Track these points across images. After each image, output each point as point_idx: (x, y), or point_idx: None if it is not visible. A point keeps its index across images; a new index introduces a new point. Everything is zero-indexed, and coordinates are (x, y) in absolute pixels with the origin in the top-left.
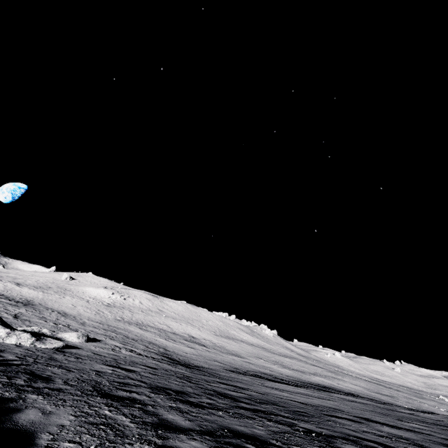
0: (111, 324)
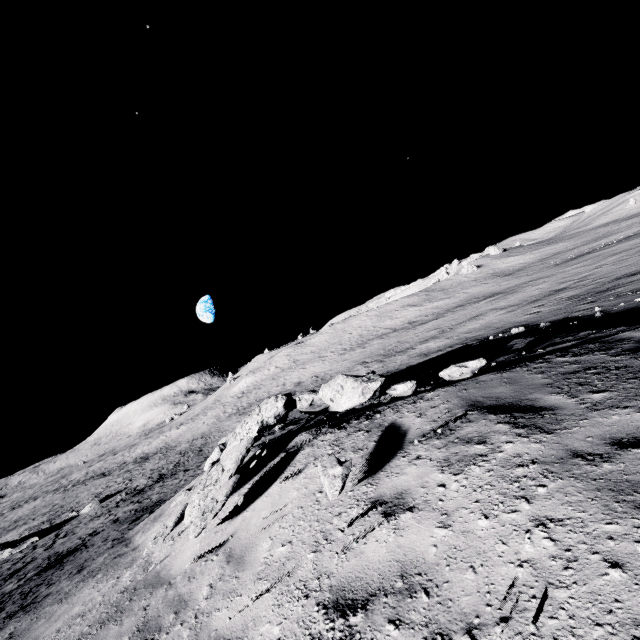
0: (209, 431)
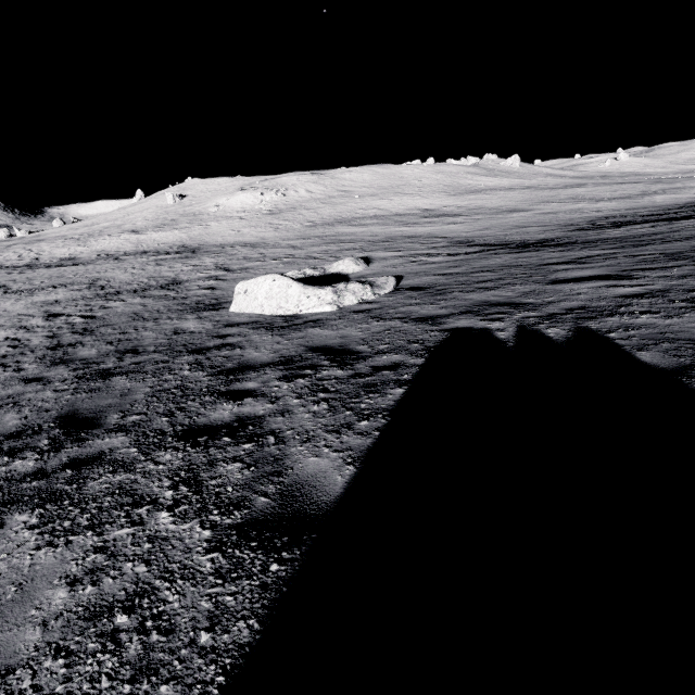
0: (315, 235)
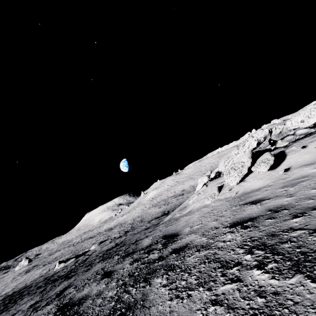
0: (141, 215)
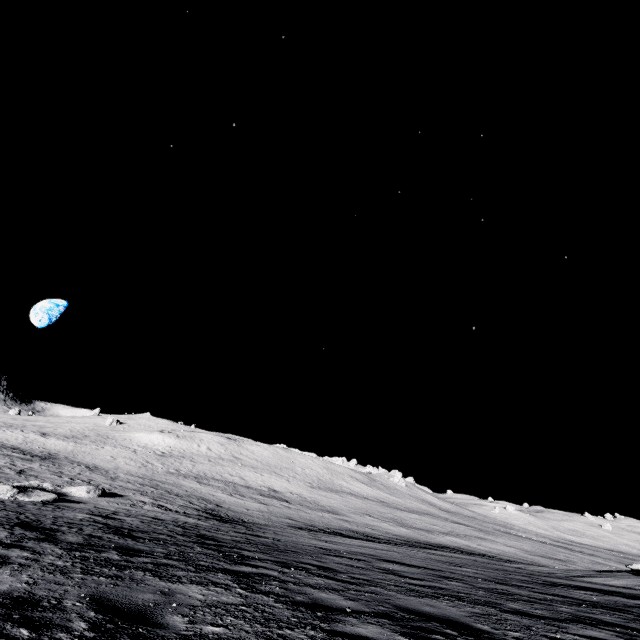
0: (157, 478)
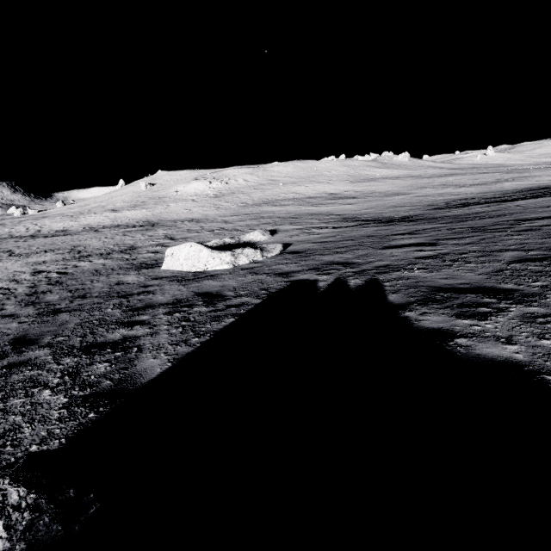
0: (245, 213)
